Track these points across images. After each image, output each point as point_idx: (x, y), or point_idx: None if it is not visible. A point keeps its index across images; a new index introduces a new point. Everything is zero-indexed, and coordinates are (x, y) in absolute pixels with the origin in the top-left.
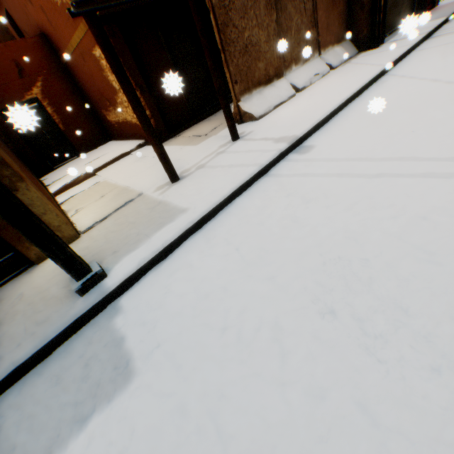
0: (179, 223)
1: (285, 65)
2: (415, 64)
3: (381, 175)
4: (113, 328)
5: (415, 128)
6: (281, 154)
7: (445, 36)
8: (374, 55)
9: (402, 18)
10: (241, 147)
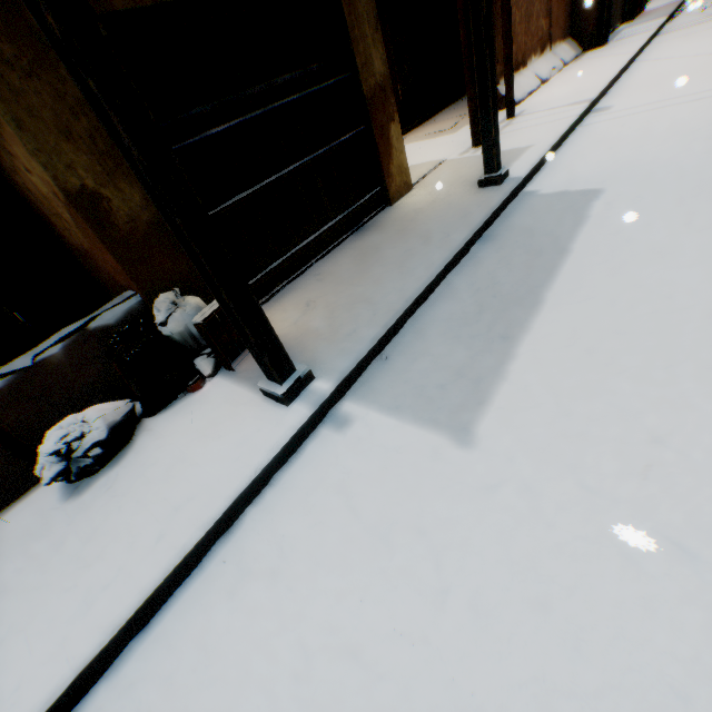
0: (538, 148)
1: (527, 55)
2: (661, 52)
3: (699, 99)
4: (545, 194)
5: (704, 78)
6: (584, 112)
7: (676, 32)
8: (607, 51)
9: (615, 20)
10: (530, 117)
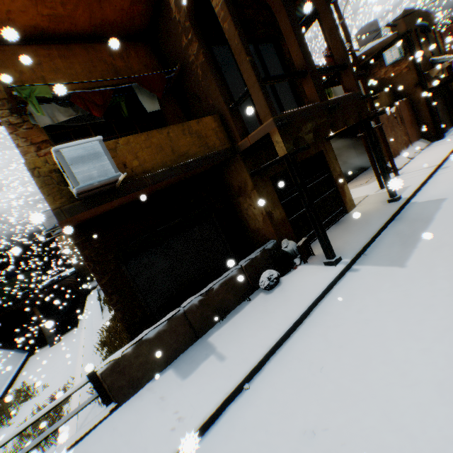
0: (412, 186)
1: (398, 150)
2: None
3: None
4: (419, 202)
5: None
6: (434, 169)
7: None
8: (444, 141)
9: (446, 126)
10: (406, 174)
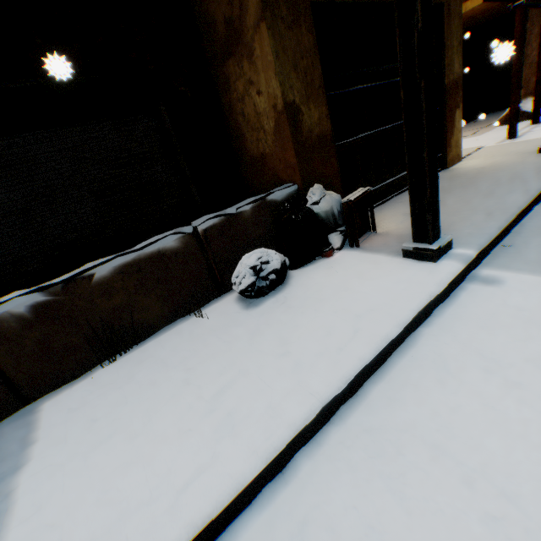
0: None
1: None
2: None
3: None
4: None
5: None
6: None
7: None
8: None
9: None
10: None
